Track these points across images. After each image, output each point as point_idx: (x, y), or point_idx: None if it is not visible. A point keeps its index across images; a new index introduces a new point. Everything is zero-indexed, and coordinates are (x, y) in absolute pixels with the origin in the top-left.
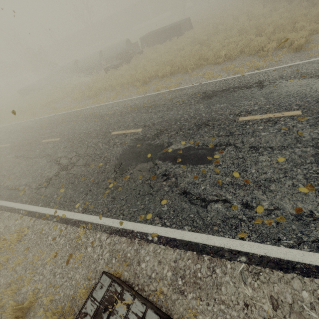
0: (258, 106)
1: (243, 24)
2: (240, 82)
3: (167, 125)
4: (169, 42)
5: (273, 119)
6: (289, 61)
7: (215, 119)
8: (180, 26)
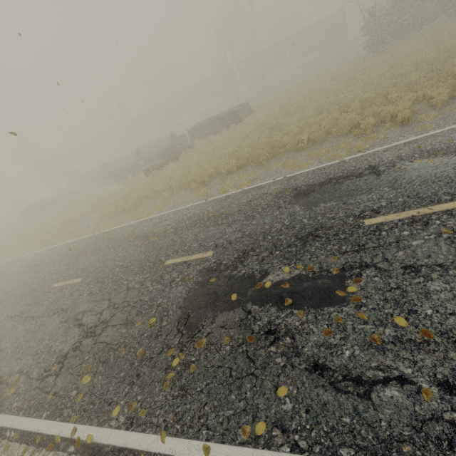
0: (386, 200)
1: (319, 102)
2: (344, 170)
3: (252, 243)
4: (227, 131)
5: (421, 219)
6: (399, 137)
7: (326, 227)
8: (238, 112)
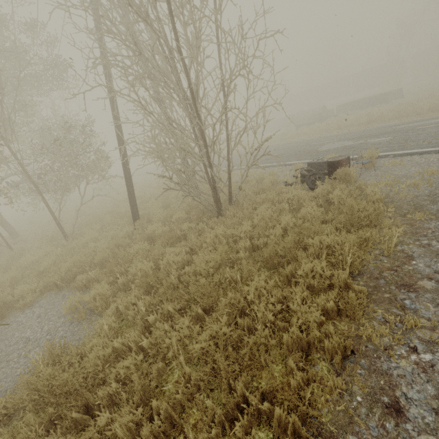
0: (435, 123)
1: None
2: (431, 118)
3: (358, 136)
4: (371, 107)
5: None
6: None
7: (397, 130)
8: (388, 95)
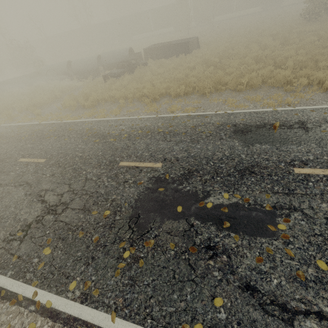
0: (313, 155)
1: (258, 53)
2: (277, 119)
3: (197, 164)
4: (177, 58)
5: None
6: (323, 101)
7: (261, 166)
8: (189, 44)
